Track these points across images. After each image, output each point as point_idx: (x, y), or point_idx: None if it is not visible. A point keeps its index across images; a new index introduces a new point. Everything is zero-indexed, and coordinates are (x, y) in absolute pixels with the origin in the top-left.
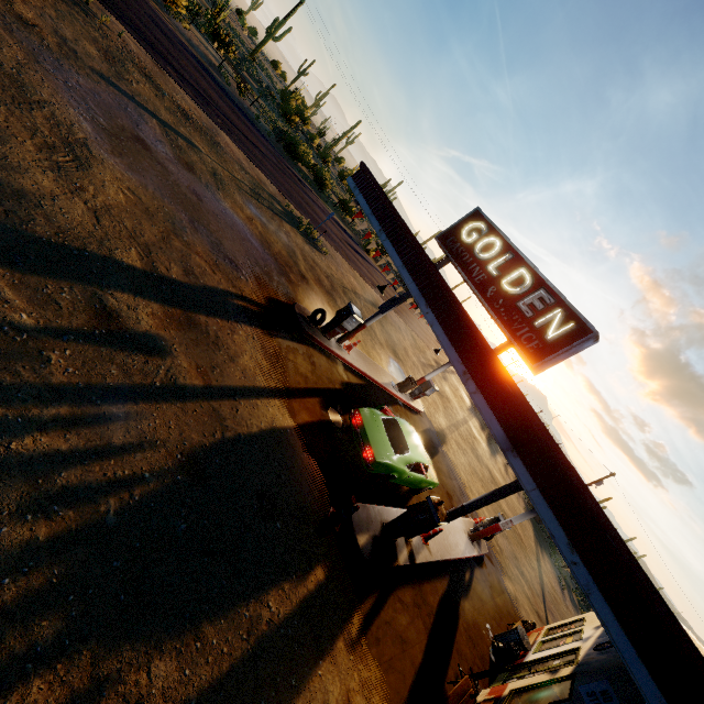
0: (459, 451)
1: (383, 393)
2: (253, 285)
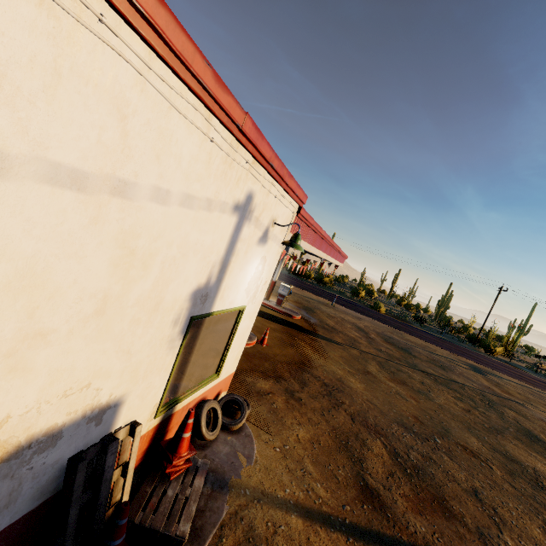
0: (375, 364)
1: None
2: None
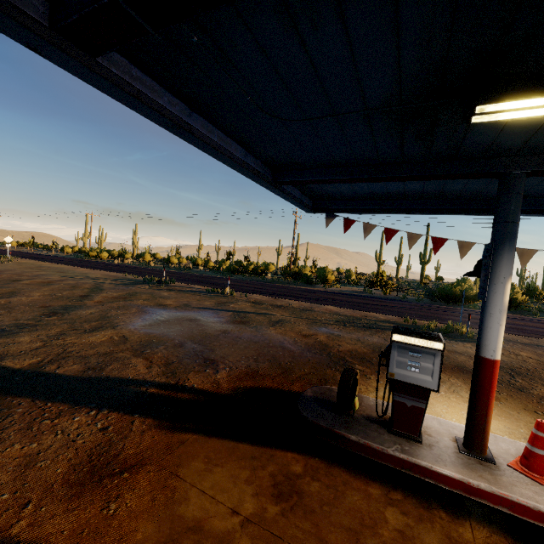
0: None
1: None
2: (227, 376)
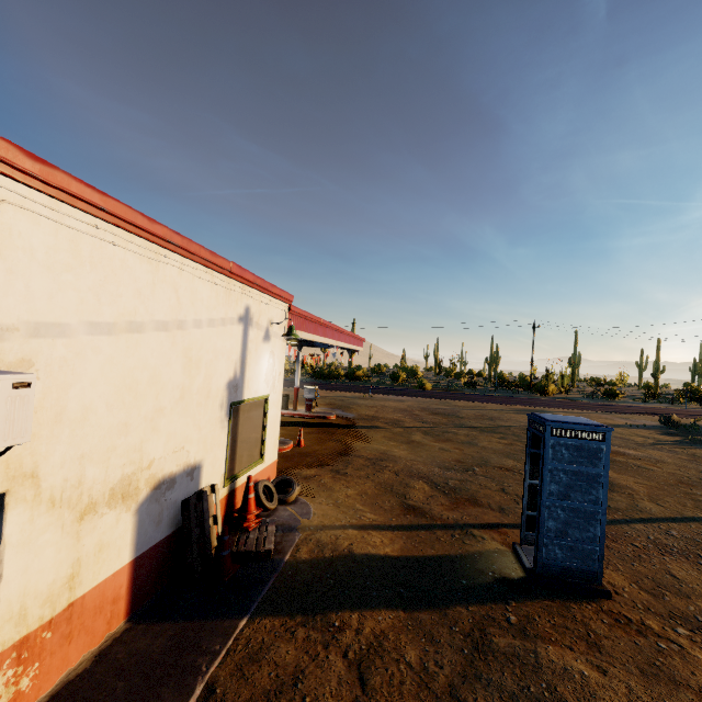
0: (420, 433)
1: None
2: None
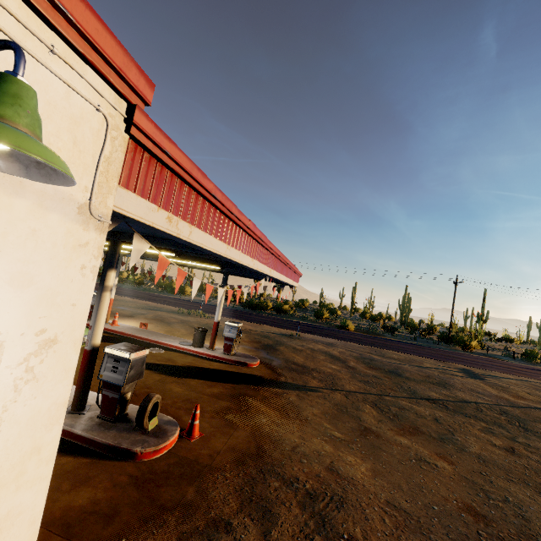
0: (370, 408)
1: (149, 344)
2: None
